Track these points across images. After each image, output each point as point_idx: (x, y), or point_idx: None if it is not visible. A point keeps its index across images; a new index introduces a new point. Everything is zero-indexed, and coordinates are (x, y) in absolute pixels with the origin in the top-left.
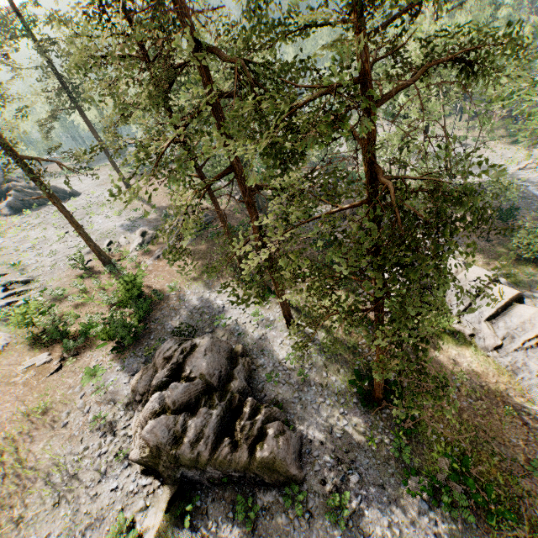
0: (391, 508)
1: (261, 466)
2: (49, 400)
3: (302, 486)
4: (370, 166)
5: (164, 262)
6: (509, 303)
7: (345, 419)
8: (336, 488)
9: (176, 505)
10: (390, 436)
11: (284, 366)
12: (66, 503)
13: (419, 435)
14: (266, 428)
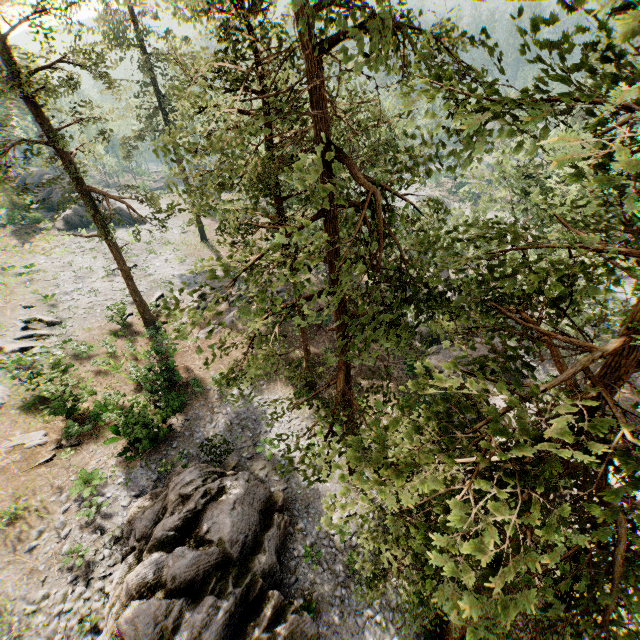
0: None
1: None
2: (24, 504)
3: None
4: None
5: (216, 340)
6: None
7: None
8: None
9: None
10: None
11: (331, 539)
12: None
13: None
14: None
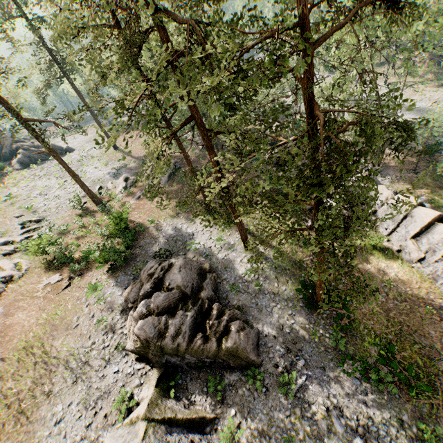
0: (330, 385)
1: (227, 353)
2: (63, 309)
3: (259, 368)
4: (307, 103)
5: (144, 201)
6: (432, 222)
7: (293, 319)
8: (286, 370)
9: (163, 383)
10: (329, 331)
11: (243, 279)
12: (82, 382)
13: (353, 329)
14: (230, 325)
